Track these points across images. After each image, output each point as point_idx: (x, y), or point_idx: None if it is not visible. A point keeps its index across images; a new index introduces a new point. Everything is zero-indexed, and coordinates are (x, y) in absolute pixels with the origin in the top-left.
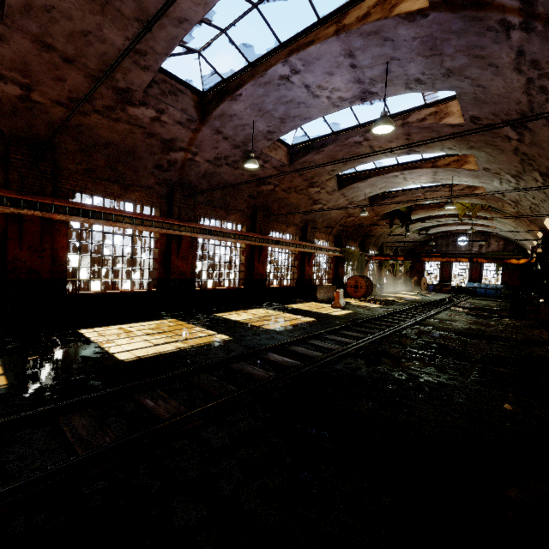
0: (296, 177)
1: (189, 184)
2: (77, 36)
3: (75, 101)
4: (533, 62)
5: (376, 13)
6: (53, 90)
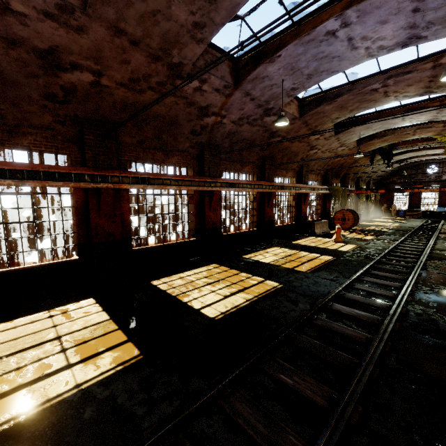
0: (302, 127)
1: (215, 144)
2: (147, 17)
3: (134, 81)
4: None
5: None
6: (118, 73)
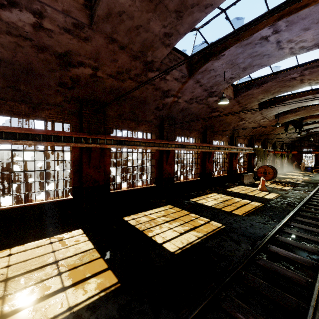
0: (235, 105)
1: (171, 116)
2: (132, 30)
3: (119, 73)
4: None
5: None
6: (109, 68)
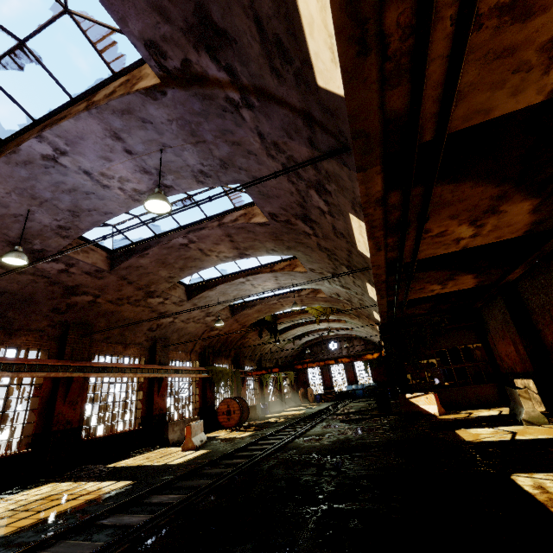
0: (124, 285)
1: None
2: None
3: None
4: (274, 144)
5: (120, 90)
6: None
